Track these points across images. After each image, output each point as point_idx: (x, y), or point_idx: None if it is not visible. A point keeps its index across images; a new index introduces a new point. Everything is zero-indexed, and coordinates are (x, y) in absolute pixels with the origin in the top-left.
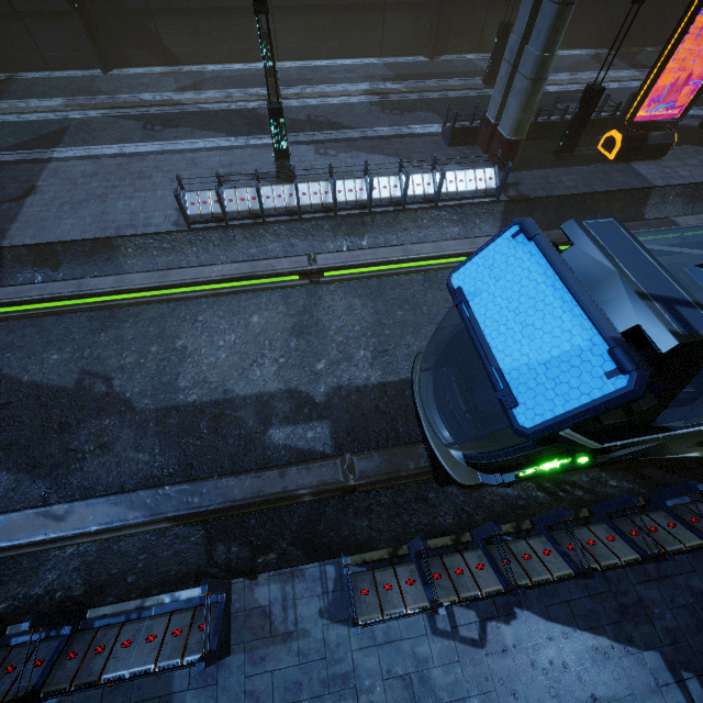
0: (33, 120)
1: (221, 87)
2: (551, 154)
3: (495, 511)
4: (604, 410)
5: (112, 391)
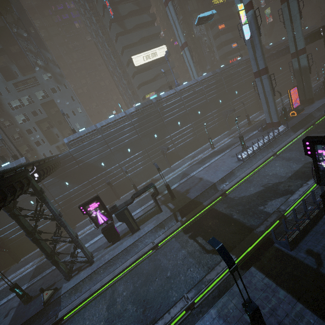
0: (174, 177)
1: (199, 154)
2: (284, 121)
3: None
4: None
5: (273, 183)
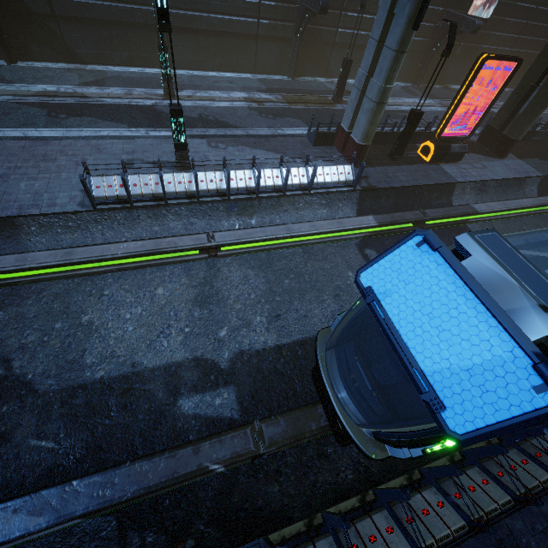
0: None
1: (122, 85)
2: (387, 155)
3: (386, 460)
4: (537, 423)
5: (11, 374)
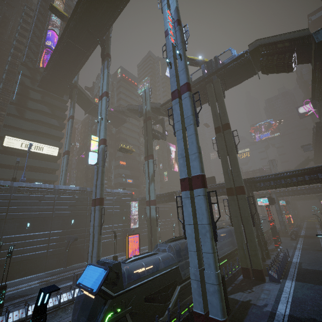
0: None
1: None
2: None
3: None
4: (105, 277)
5: None
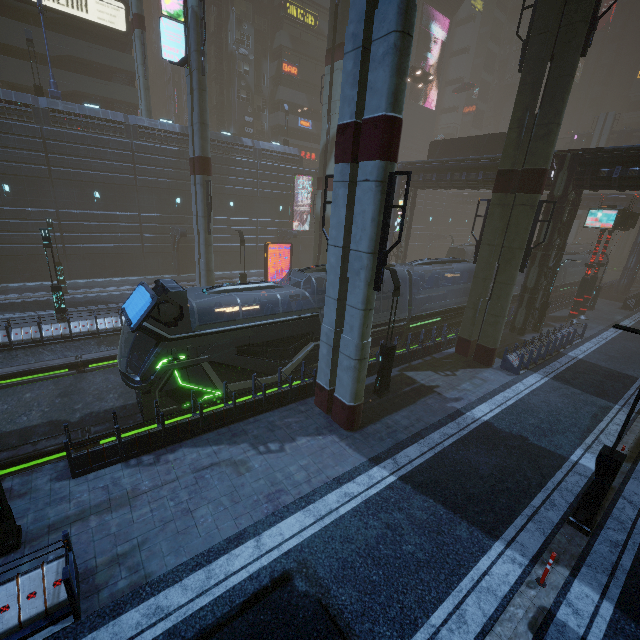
0: None
1: (20, 292)
2: None
3: None
4: (150, 310)
5: None
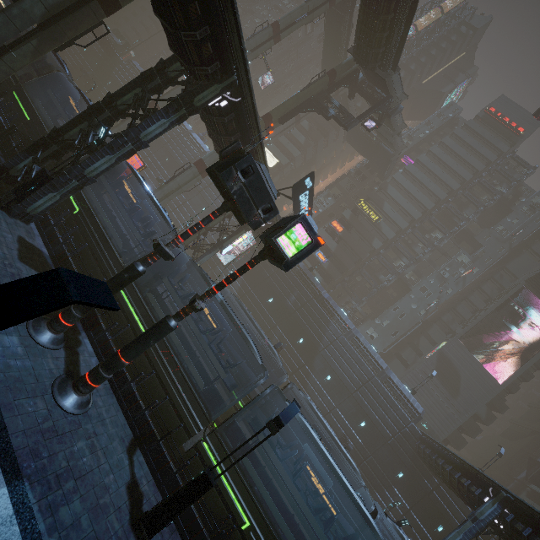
0: None
1: None
2: None
3: None
4: None
5: None
